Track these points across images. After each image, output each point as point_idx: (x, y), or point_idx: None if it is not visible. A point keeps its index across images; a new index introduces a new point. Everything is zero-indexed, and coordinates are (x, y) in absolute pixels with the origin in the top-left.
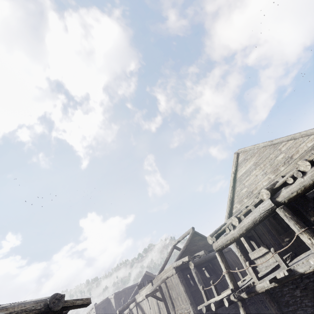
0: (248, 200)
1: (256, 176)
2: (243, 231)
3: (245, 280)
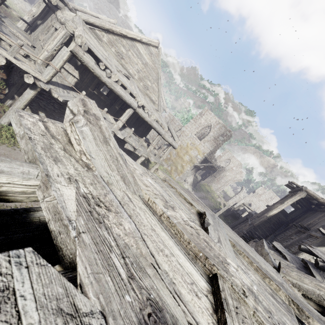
0: (114, 54)
1: (136, 64)
2: (109, 87)
3: (29, 56)
